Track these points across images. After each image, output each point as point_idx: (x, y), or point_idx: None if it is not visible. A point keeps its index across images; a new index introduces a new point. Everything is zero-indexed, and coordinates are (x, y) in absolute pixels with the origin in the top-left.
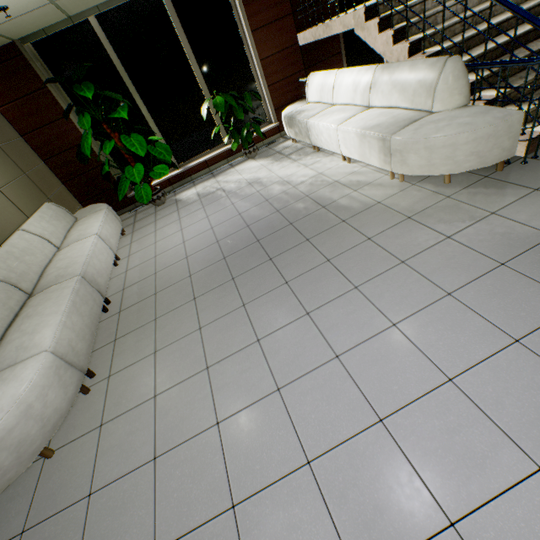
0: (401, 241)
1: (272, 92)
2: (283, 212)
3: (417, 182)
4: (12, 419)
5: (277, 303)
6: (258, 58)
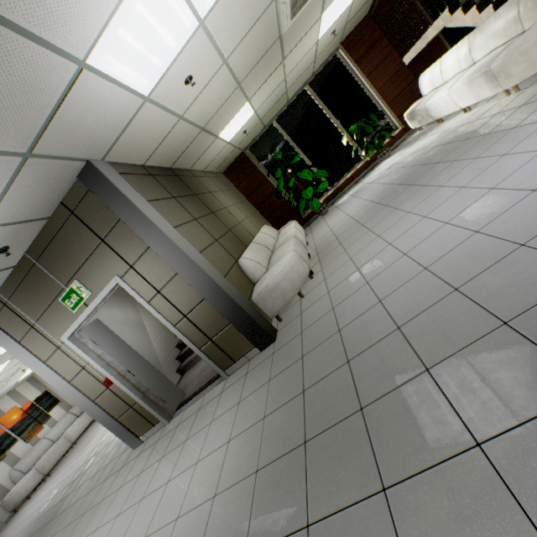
0: (513, 120)
1: (392, 107)
2: (417, 164)
3: (531, 84)
4: (288, 268)
5: (418, 195)
6: (375, 91)
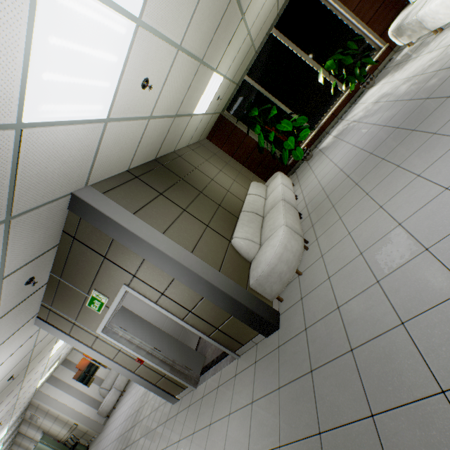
0: None
1: (372, 25)
2: (415, 97)
3: None
4: (281, 249)
5: (428, 149)
6: (349, 12)
